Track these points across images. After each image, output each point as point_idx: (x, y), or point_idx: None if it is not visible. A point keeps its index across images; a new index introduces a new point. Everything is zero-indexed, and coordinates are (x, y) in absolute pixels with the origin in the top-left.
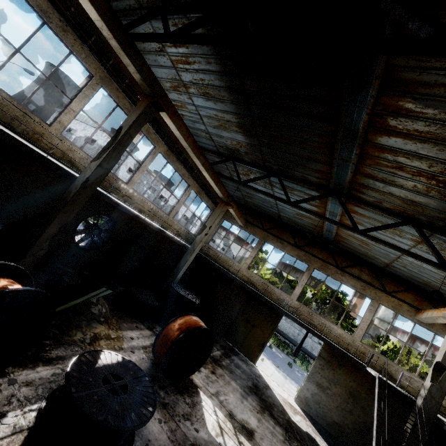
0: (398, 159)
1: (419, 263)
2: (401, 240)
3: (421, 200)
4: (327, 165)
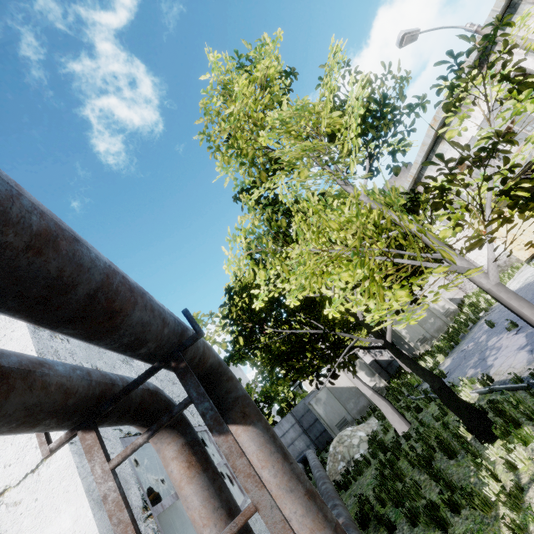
0: None
1: None
2: None
3: None
4: None
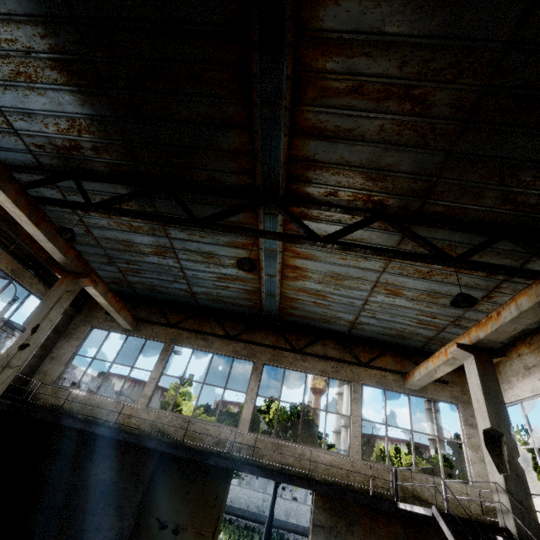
0: (354, 66)
1: (391, 299)
2: (368, 264)
3: (390, 161)
4: (245, 130)
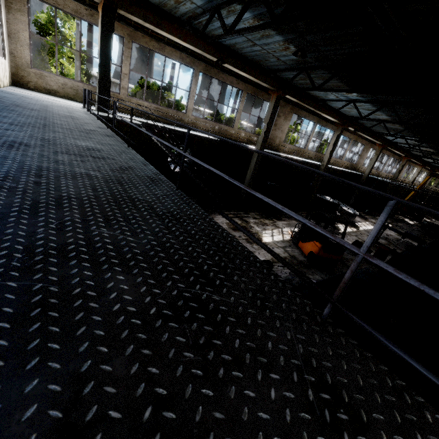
0: None
1: None
2: None
3: None
4: None
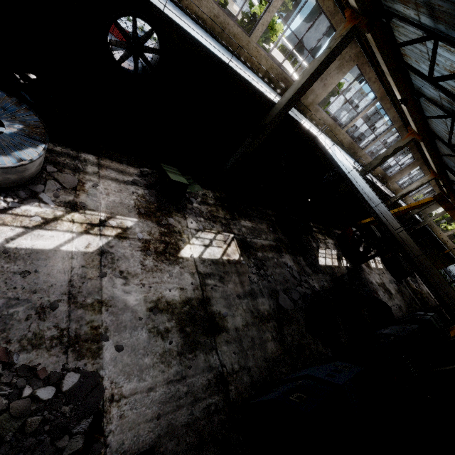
0: None
1: None
2: None
3: None
4: None
